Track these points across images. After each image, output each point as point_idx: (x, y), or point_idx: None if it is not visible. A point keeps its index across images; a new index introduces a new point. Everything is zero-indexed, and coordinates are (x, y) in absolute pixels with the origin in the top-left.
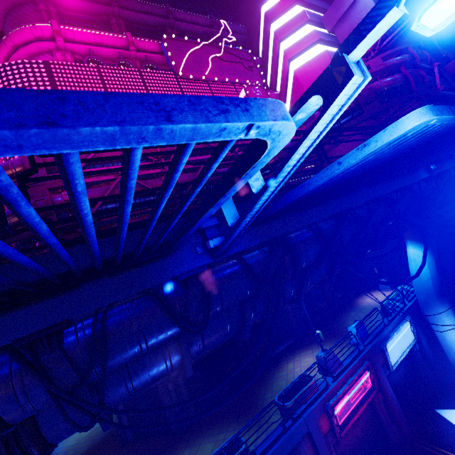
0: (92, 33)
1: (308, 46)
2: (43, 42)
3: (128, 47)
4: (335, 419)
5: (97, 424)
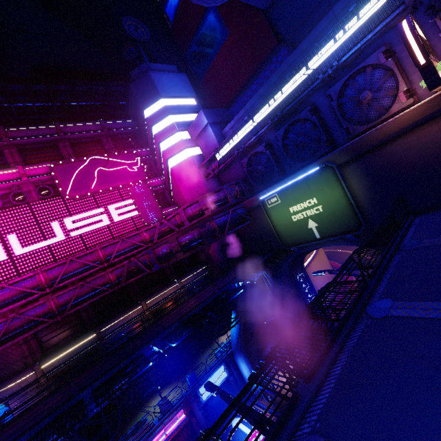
0: None
1: (179, 151)
2: None
3: (21, 177)
4: None
5: None
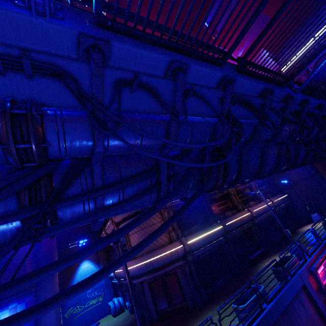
0: None
1: None
2: None
3: None
4: (320, 279)
5: (114, 323)
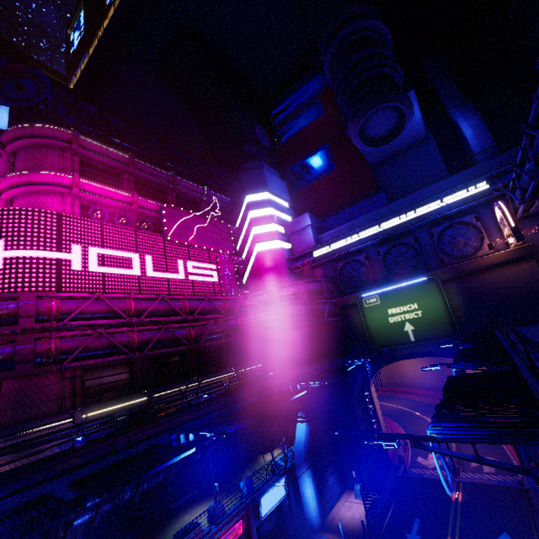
0: (105, 189)
1: (271, 239)
2: (60, 188)
3: (131, 203)
4: None
5: None
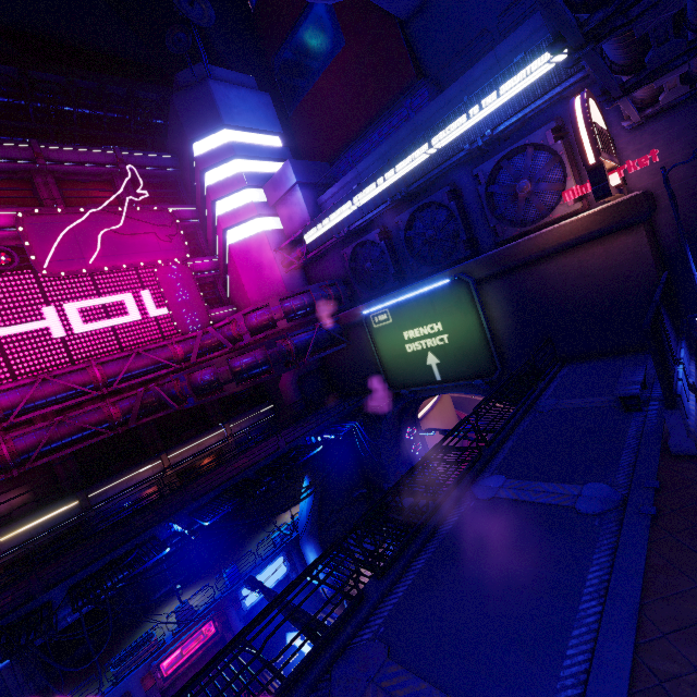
0: None
1: (246, 220)
2: None
3: None
4: (160, 673)
5: None
